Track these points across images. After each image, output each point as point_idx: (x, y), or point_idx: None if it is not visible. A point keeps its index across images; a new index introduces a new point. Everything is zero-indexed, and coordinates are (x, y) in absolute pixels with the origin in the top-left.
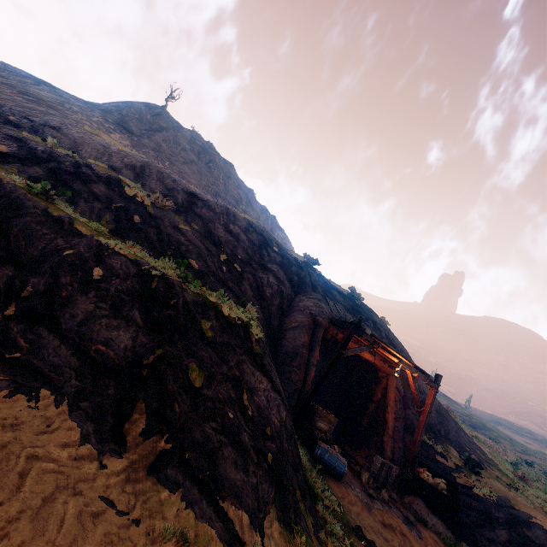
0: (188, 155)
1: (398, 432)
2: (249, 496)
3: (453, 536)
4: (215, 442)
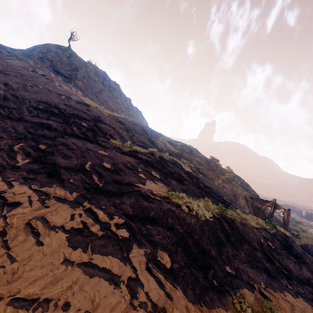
0: (99, 85)
1: None
2: None
3: None
4: None
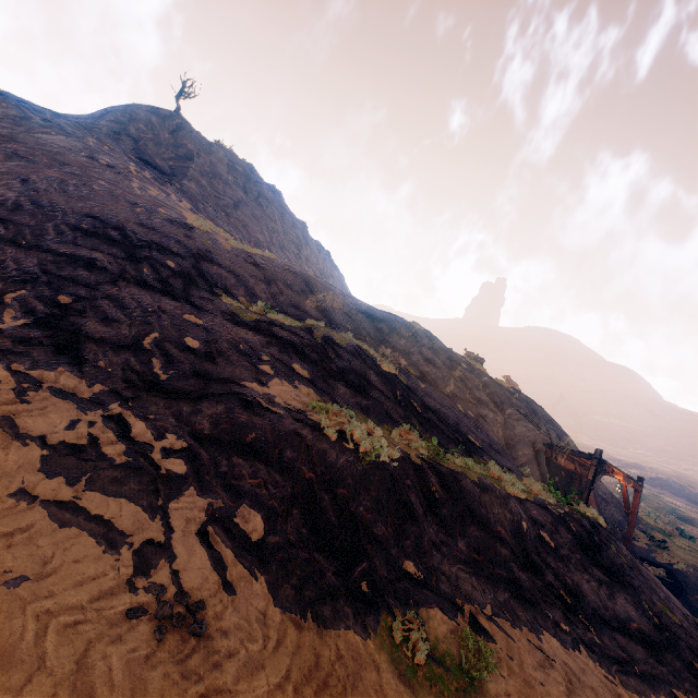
0: (234, 191)
1: None
2: None
3: None
4: None
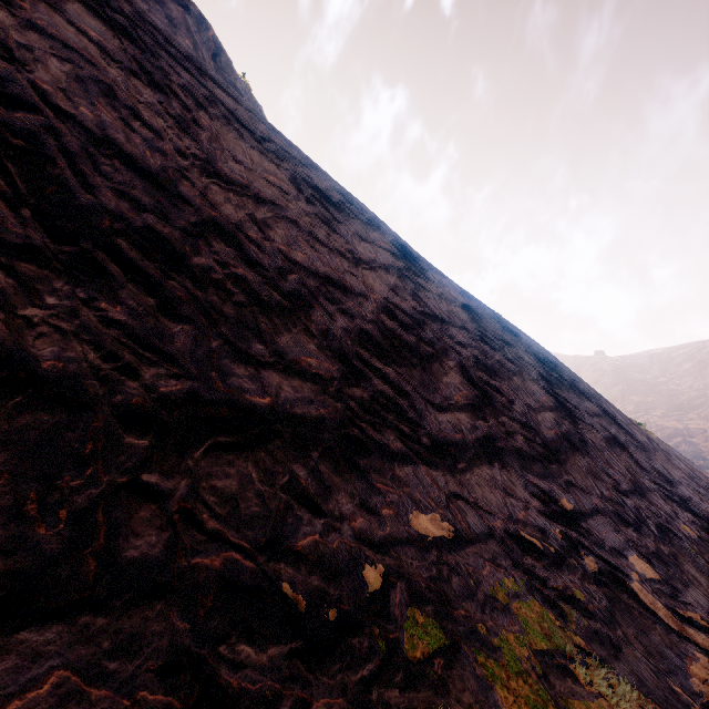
0: None
1: None
2: None
3: None
4: None
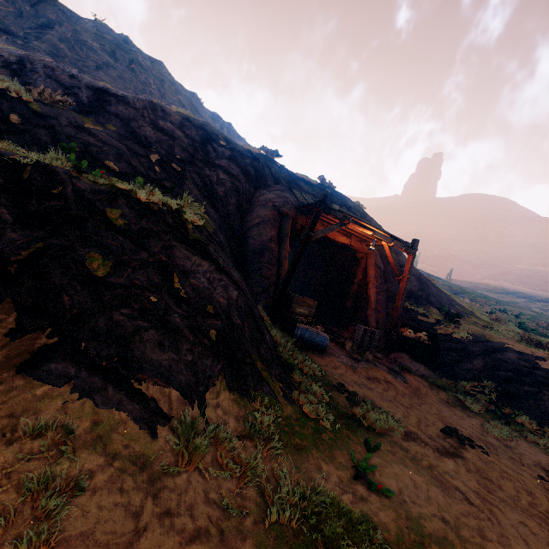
0: (99, 56)
1: (381, 304)
2: (182, 373)
3: (435, 374)
4: (129, 328)
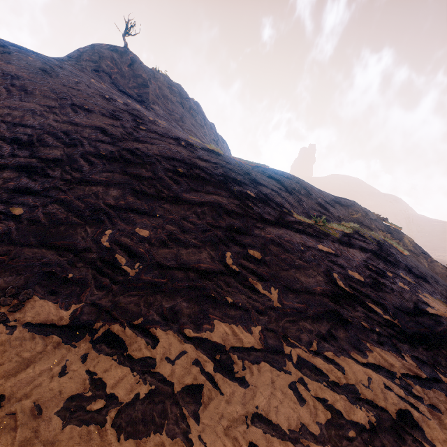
0: (177, 108)
1: None
2: None
3: None
4: None
